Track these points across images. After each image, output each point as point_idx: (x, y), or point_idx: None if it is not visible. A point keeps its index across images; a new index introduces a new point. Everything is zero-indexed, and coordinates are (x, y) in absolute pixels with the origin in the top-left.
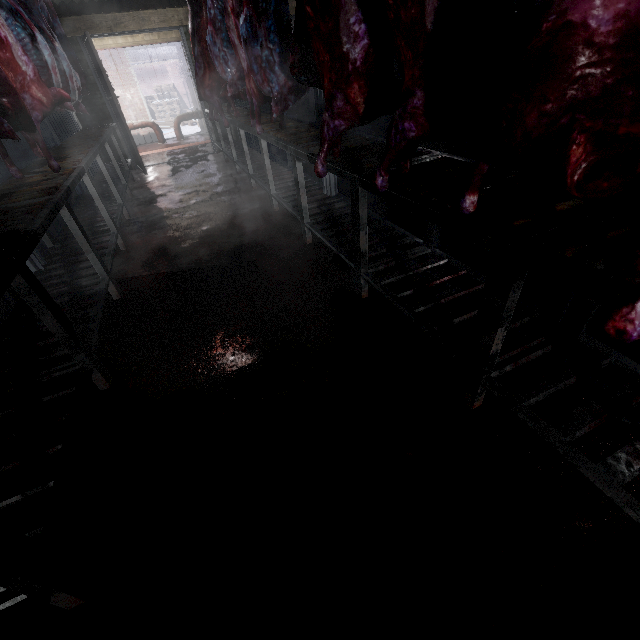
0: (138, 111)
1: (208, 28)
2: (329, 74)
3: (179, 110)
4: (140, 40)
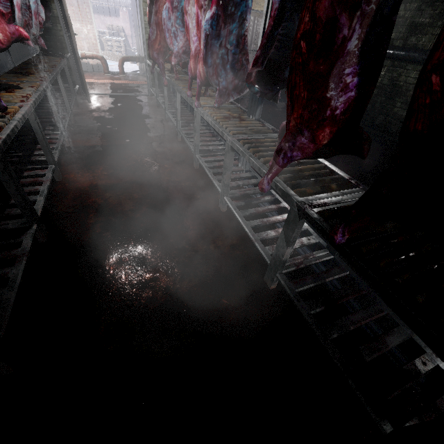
0: (91, 44)
1: (167, 4)
2: (301, 109)
3: (124, 48)
4: None
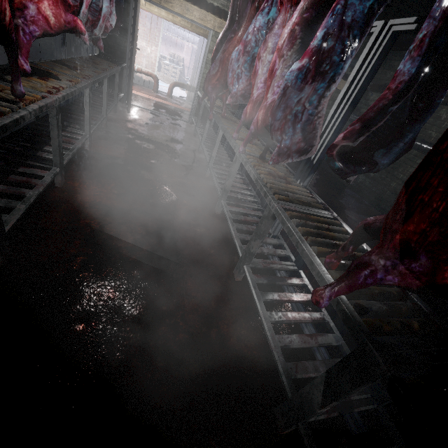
0: (150, 63)
1: (239, 46)
2: (425, 223)
3: (178, 75)
4: (177, 21)
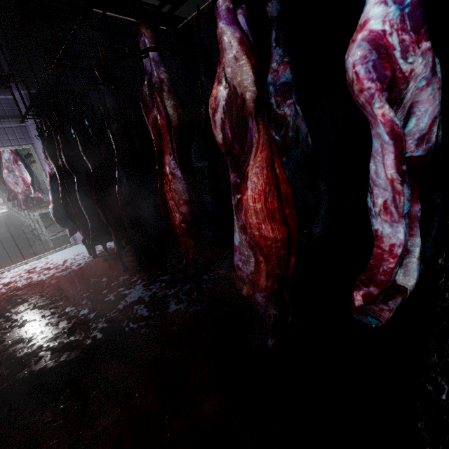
0: None
1: None
2: None
3: None
4: None
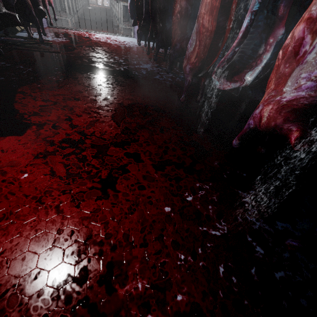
0: None
1: None
2: None
3: None
4: None
